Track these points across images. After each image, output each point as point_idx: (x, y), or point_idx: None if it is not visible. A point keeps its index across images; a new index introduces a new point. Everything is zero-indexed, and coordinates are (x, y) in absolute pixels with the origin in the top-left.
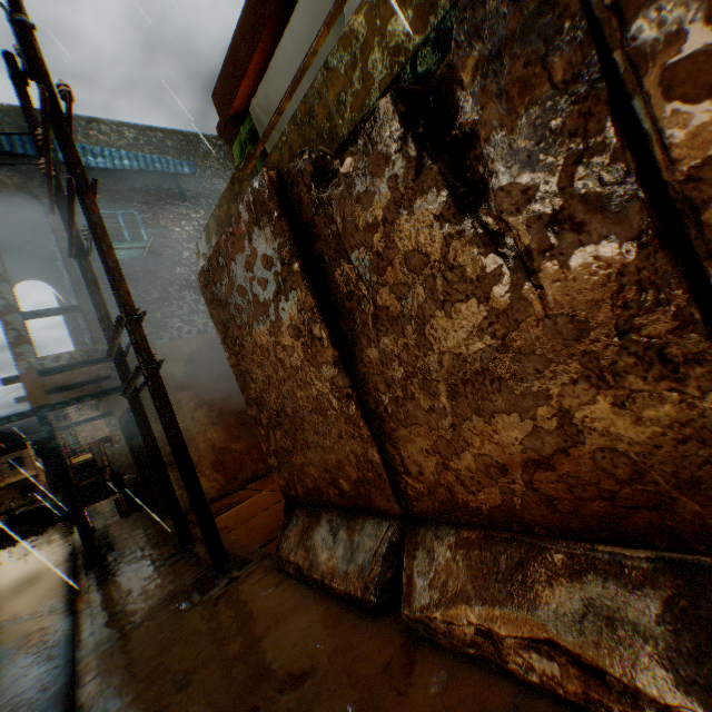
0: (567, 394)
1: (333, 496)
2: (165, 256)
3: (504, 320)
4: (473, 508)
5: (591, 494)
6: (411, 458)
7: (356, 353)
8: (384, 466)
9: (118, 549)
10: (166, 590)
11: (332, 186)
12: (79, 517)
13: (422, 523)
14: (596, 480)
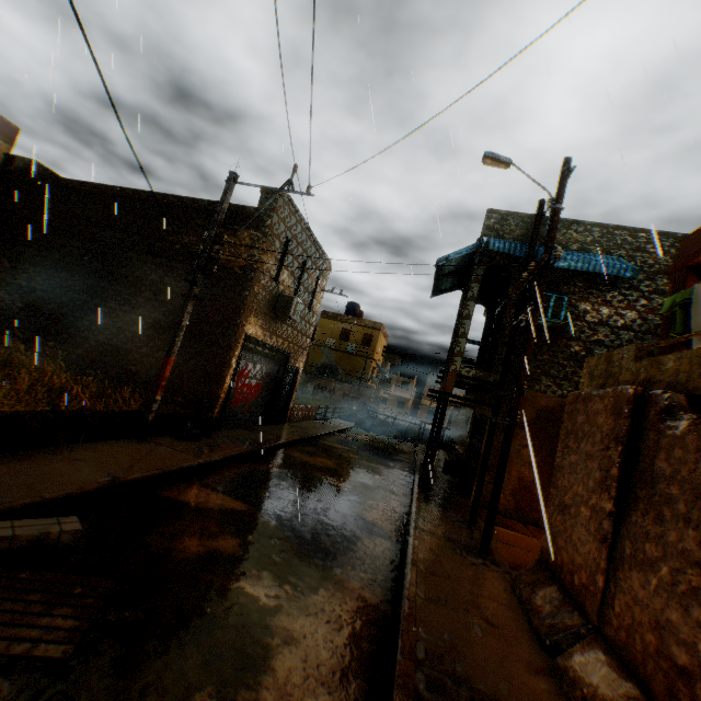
0: (700, 641)
1: (566, 579)
2: (569, 330)
3: (696, 578)
4: (630, 655)
5: (683, 699)
6: (617, 600)
7: (624, 519)
8: (601, 590)
9: (436, 490)
10: (452, 535)
11: (665, 426)
12: (431, 460)
13: (601, 638)
14: (689, 694)
